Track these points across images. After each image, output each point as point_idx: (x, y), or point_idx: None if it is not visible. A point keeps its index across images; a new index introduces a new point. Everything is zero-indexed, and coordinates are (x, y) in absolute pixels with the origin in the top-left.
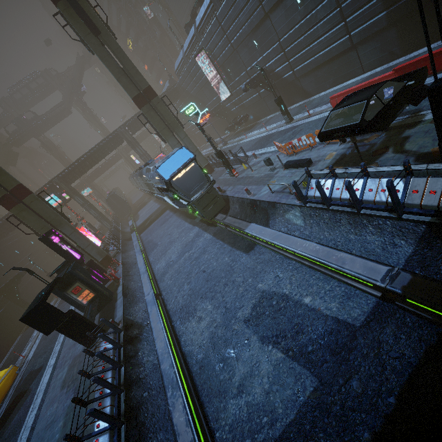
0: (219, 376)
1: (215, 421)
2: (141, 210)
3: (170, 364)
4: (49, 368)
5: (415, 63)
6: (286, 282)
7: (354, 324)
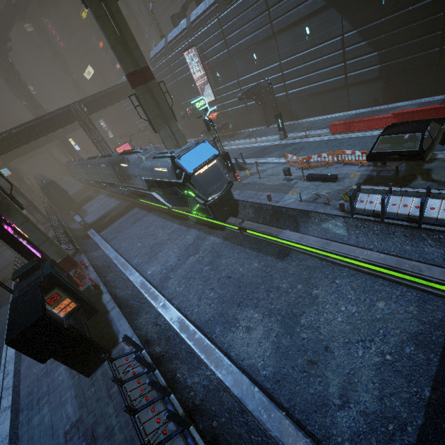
0: (309, 389)
1: (328, 439)
2: (87, 204)
3: (246, 383)
4: (2, 412)
5: (412, 112)
6: (348, 288)
7: (443, 325)
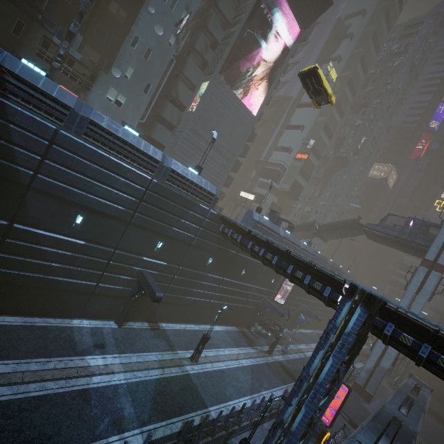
0: None
1: None
2: None
3: None
4: None
5: None
6: None
7: None
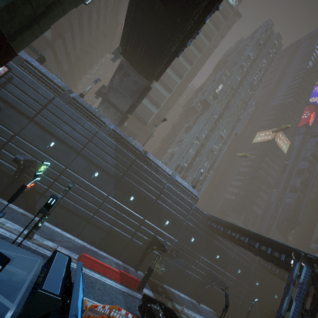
0: None
1: None
2: None
3: None
4: None
5: (128, 276)
6: None
7: None
